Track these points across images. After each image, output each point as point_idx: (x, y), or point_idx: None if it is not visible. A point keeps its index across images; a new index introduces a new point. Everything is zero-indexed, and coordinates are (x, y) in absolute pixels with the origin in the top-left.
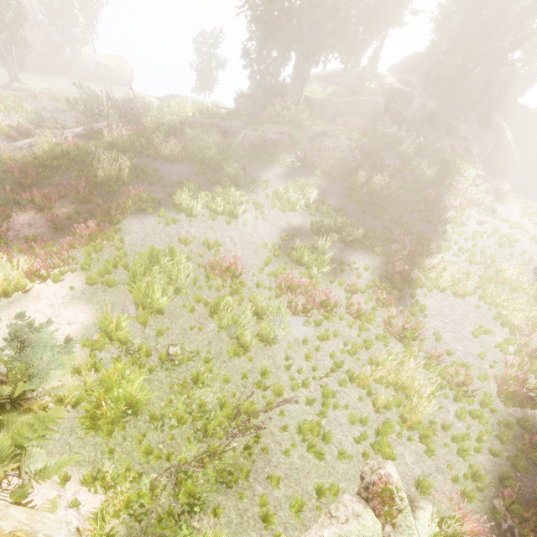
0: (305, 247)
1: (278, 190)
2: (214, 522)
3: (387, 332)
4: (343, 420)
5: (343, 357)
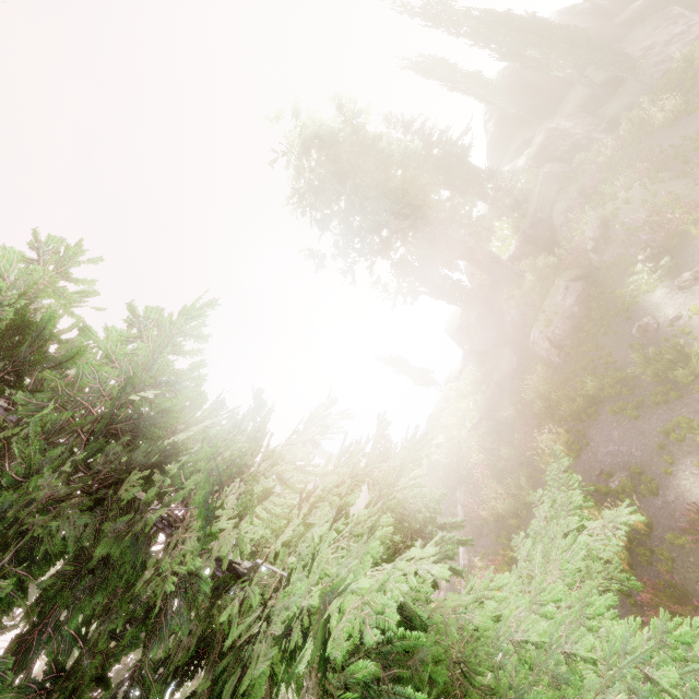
0: None
1: None
2: None
3: None
4: None
5: None
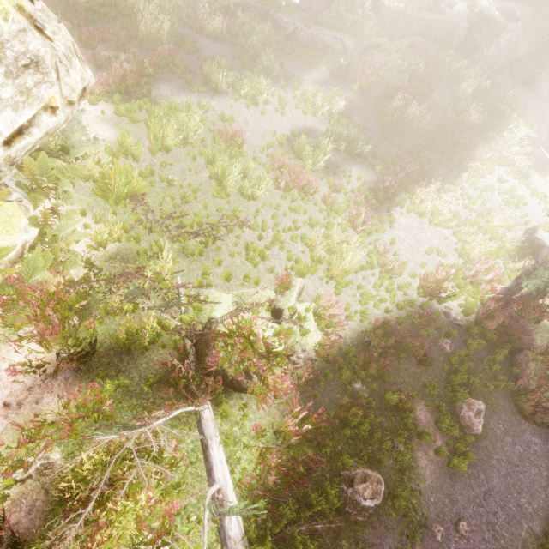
0: (310, 145)
1: (306, 92)
2: (171, 267)
3: (348, 222)
4: (283, 258)
5: (304, 228)
